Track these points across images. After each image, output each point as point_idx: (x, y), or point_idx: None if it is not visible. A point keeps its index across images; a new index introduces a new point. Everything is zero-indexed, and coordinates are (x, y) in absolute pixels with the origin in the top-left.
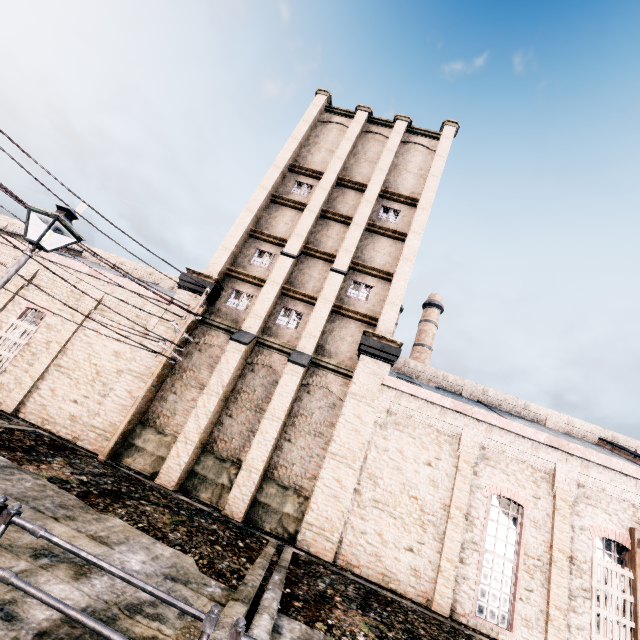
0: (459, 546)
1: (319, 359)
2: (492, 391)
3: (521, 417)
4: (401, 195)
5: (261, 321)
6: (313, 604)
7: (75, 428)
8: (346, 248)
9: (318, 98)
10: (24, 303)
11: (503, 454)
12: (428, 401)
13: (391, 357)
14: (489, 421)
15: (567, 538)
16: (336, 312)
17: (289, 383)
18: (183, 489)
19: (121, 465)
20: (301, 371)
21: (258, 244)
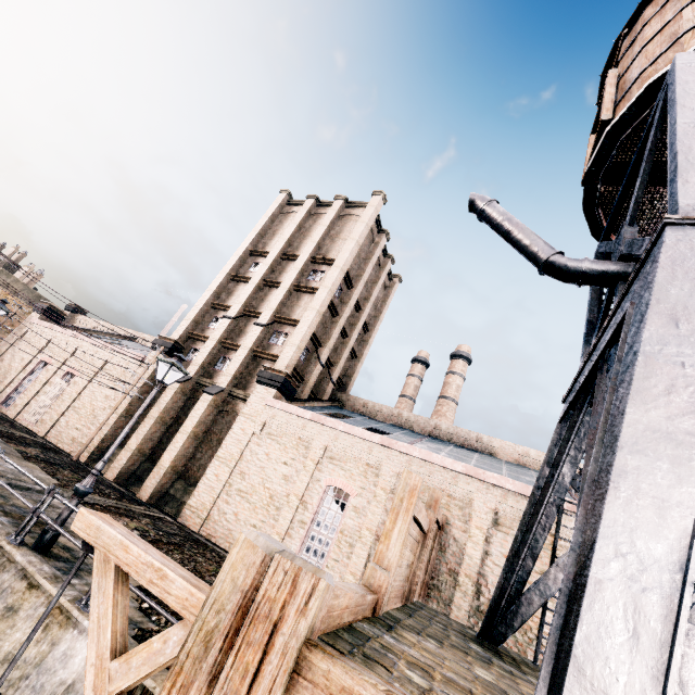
0: (289, 523)
1: (233, 391)
2: (444, 425)
3: (471, 449)
4: (326, 259)
5: (198, 367)
6: (112, 511)
7: (73, 445)
8: (270, 306)
9: (280, 197)
10: (66, 369)
11: (345, 454)
12: (295, 415)
13: (276, 384)
14: (336, 427)
15: (377, 519)
16: (256, 356)
17: (200, 407)
18: (123, 484)
19: (90, 466)
20: (210, 398)
21: (216, 313)
